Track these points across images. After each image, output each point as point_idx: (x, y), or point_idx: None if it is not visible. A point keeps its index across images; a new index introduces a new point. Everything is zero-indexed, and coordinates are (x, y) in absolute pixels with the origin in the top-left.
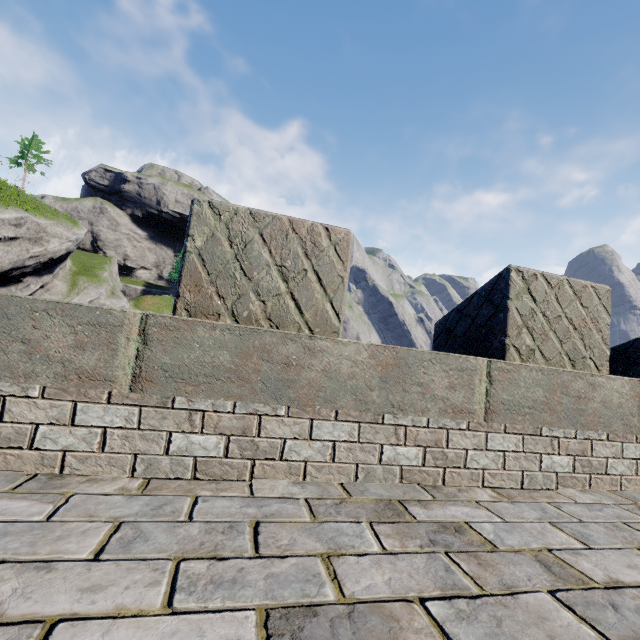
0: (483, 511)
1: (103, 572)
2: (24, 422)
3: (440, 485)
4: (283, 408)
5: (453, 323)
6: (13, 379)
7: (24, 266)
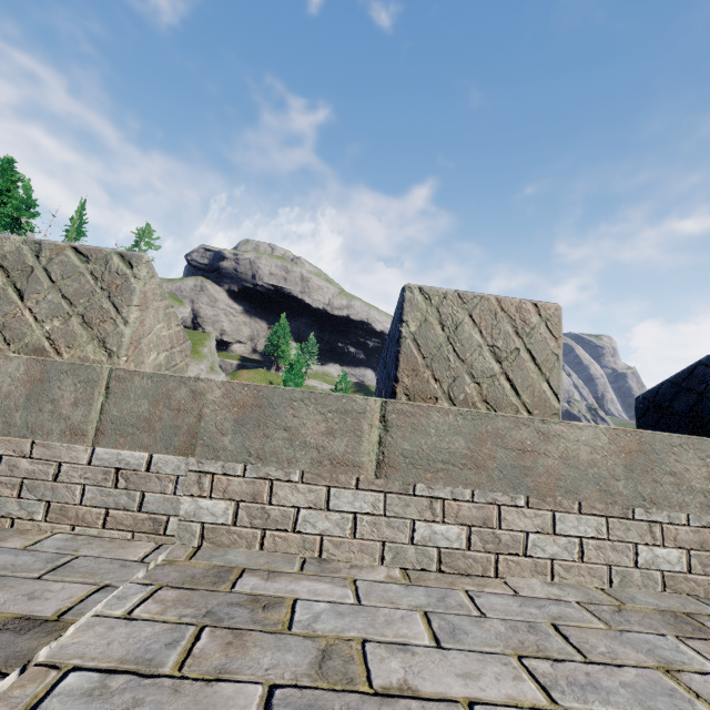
0: None
1: (454, 661)
2: (288, 505)
3: None
4: (522, 498)
5: (666, 398)
6: (278, 464)
7: None
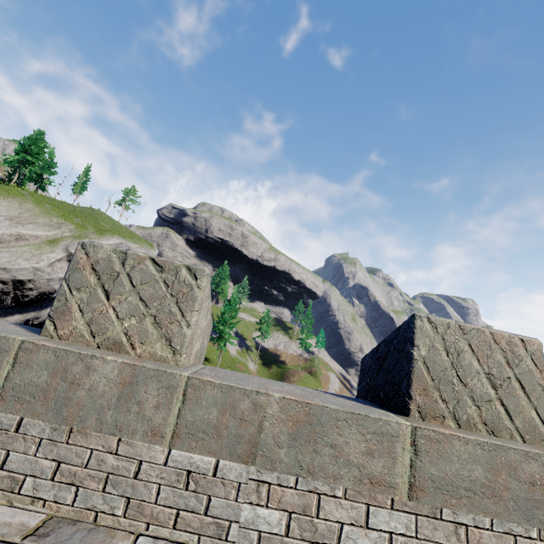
0: None
1: None
2: (333, 520)
3: None
4: (534, 530)
5: None
6: (325, 479)
7: None
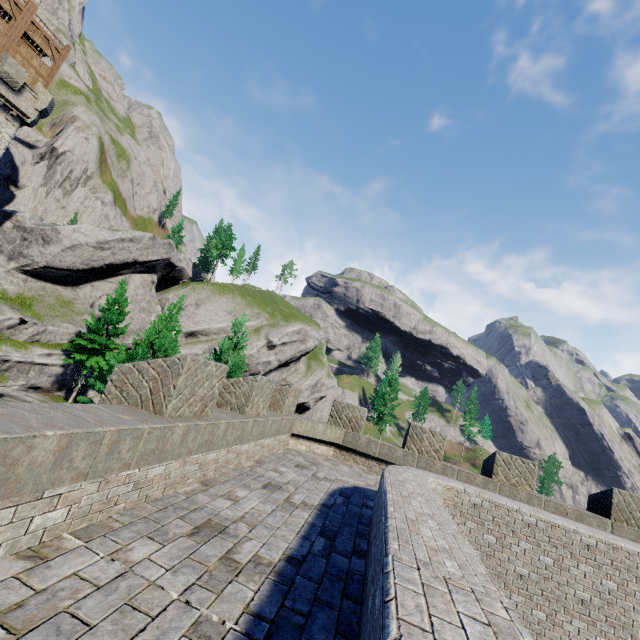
0: None
1: None
2: None
3: None
4: None
5: None
6: None
7: (294, 357)
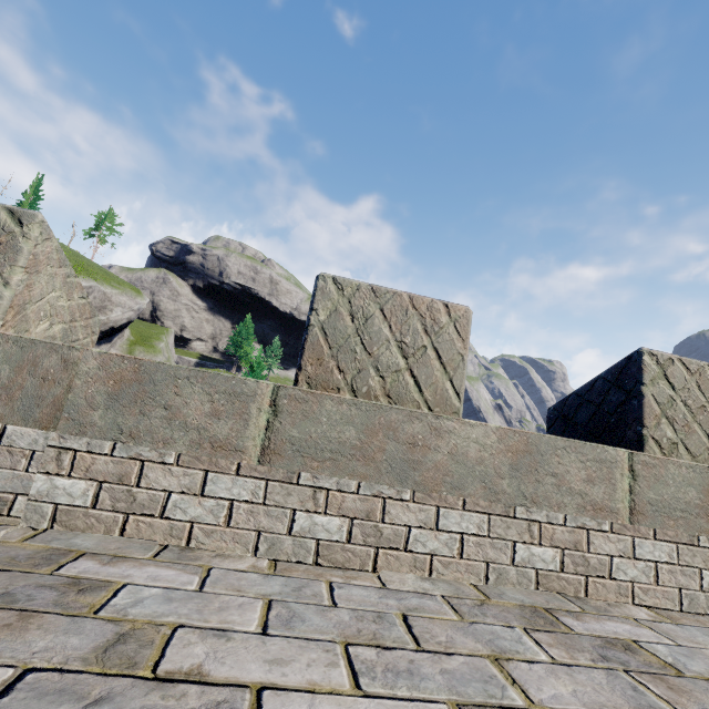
0: (645, 631)
1: (275, 648)
2: (158, 489)
3: (583, 597)
4: (408, 492)
5: (572, 409)
6: (153, 444)
7: None
